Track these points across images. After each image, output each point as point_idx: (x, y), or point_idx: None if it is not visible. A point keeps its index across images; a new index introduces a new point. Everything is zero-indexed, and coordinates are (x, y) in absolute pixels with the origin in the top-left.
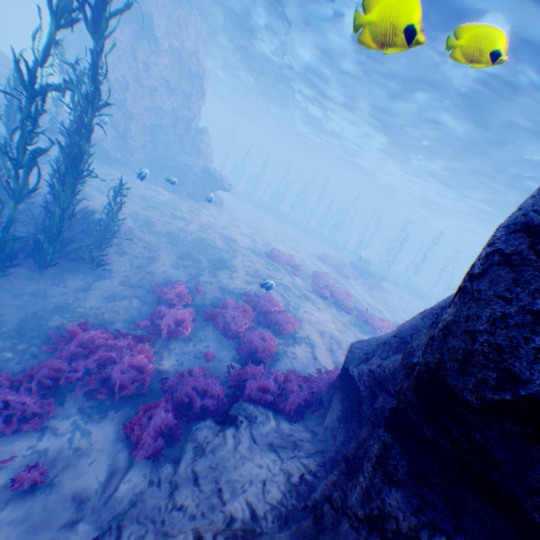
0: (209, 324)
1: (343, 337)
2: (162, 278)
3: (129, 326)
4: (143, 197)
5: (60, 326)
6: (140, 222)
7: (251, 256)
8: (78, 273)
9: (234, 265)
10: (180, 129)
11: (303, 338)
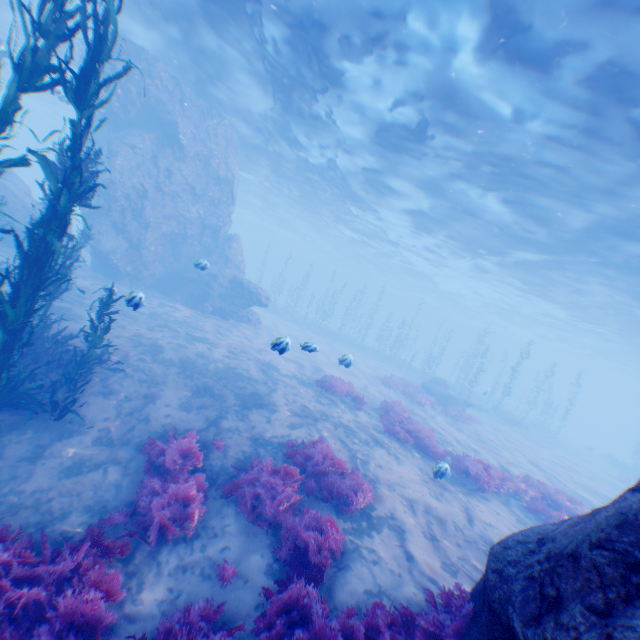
0: (232, 503)
1: (444, 507)
2: (163, 428)
3: (92, 522)
4: (153, 315)
5: None
6: (142, 346)
7: (294, 385)
8: (28, 430)
9: (272, 399)
10: (206, 237)
11: (384, 518)
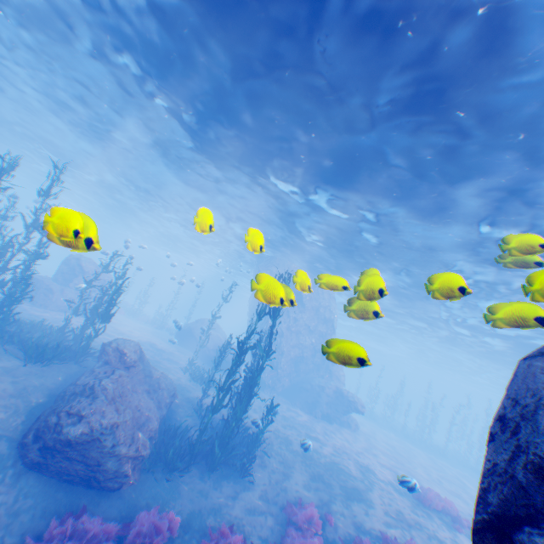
0: None
1: None
2: (294, 498)
3: None
4: (283, 416)
5: (212, 526)
6: (279, 437)
7: (389, 490)
8: (230, 479)
9: (369, 496)
10: (315, 357)
11: None
